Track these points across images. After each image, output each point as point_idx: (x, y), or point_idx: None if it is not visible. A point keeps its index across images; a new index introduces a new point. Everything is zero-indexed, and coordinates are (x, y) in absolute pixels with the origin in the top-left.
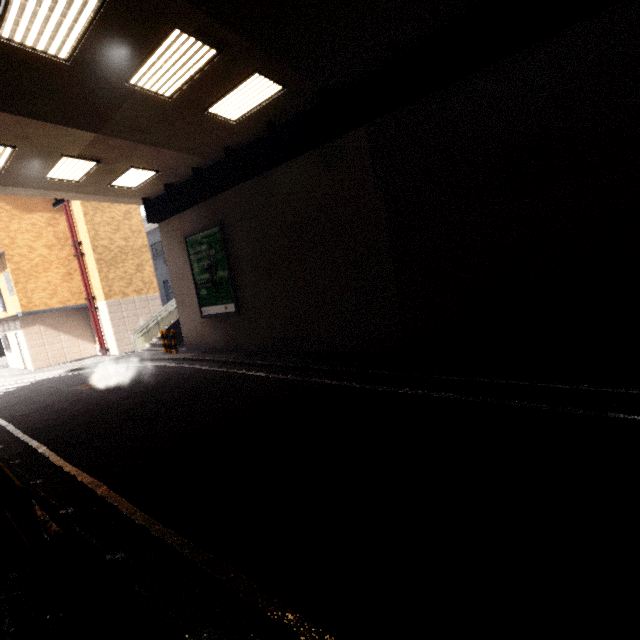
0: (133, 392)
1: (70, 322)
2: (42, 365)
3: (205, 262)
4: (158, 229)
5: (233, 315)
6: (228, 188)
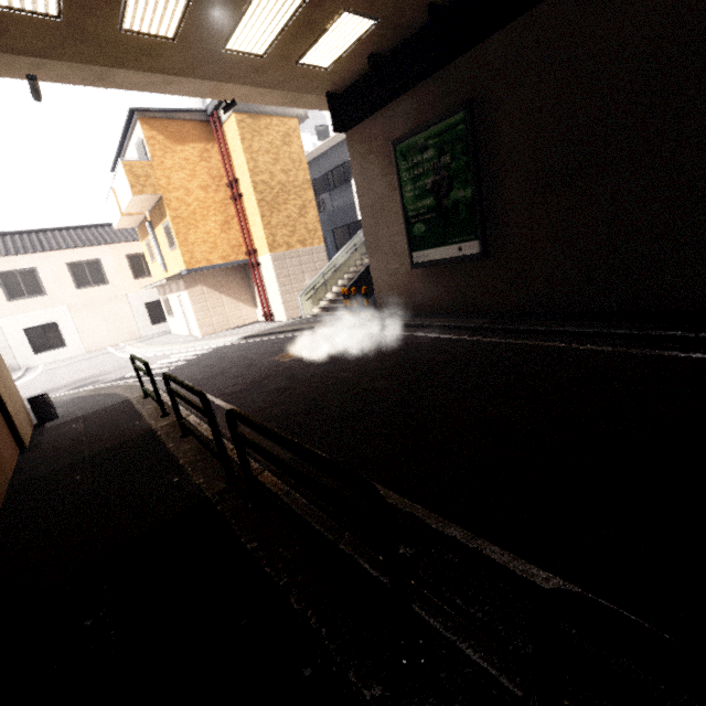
0: (370, 368)
1: (230, 282)
2: (208, 331)
3: (428, 179)
4: (309, 165)
5: (474, 259)
6: (500, 26)
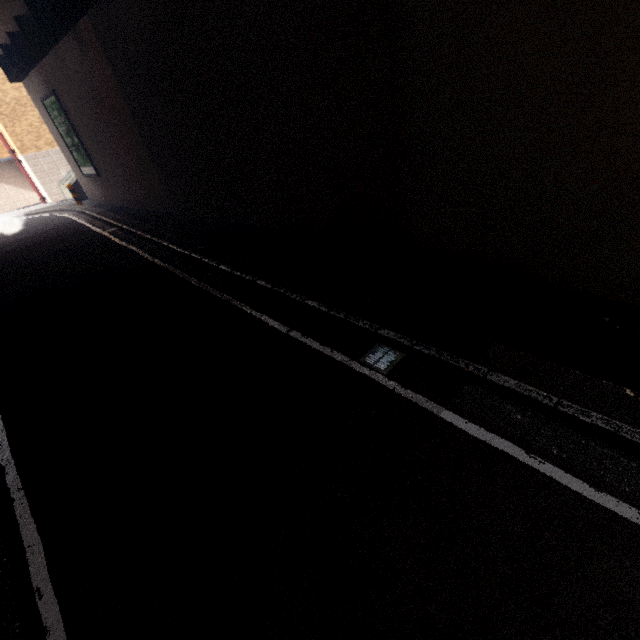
0: (24, 238)
1: (7, 174)
2: None
3: (63, 127)
4: None
5: (97, 177)
6: (41, 58)
